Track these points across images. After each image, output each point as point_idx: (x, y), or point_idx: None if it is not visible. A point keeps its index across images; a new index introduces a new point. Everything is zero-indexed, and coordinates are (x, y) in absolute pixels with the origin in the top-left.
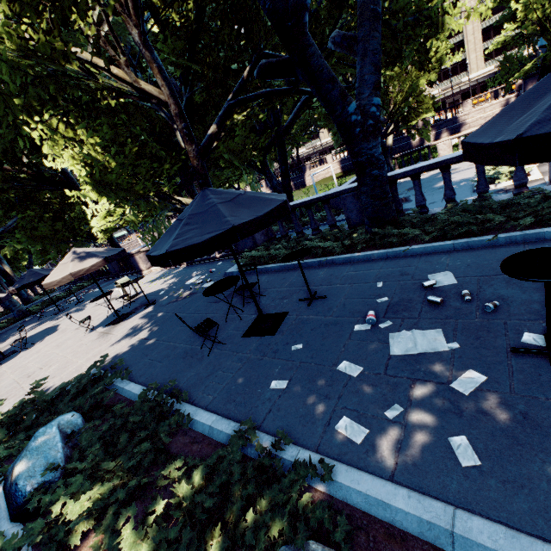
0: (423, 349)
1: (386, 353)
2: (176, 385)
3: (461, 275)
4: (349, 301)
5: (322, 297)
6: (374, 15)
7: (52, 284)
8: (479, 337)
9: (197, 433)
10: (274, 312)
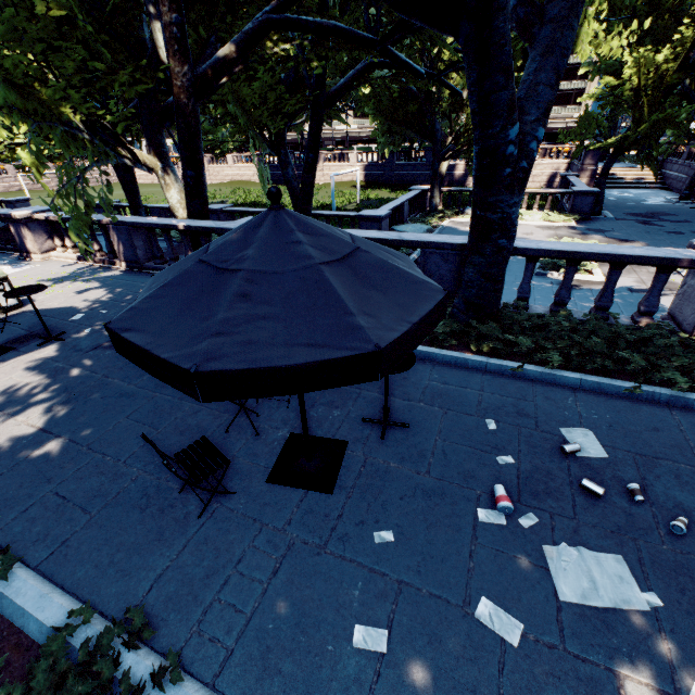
0: (610, 598)
1: (550, 592)
2: (132, 591)
3: (608, 442)
4: (452, 448)
5: (403, 425)
6: None
7: None
8: (684, 589)
9: None
10: (320, 433)
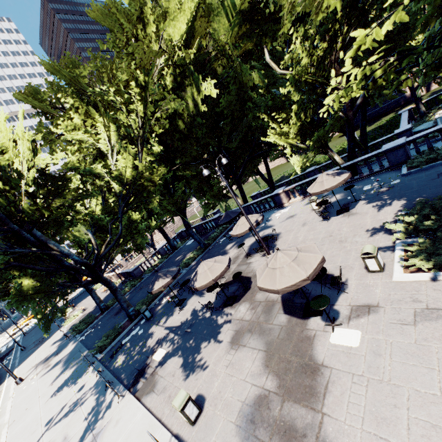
0: None
1: None
2: None
3: None
4: None
5: None
6: None
7: (331, 188)
8: None
9: None
10: None
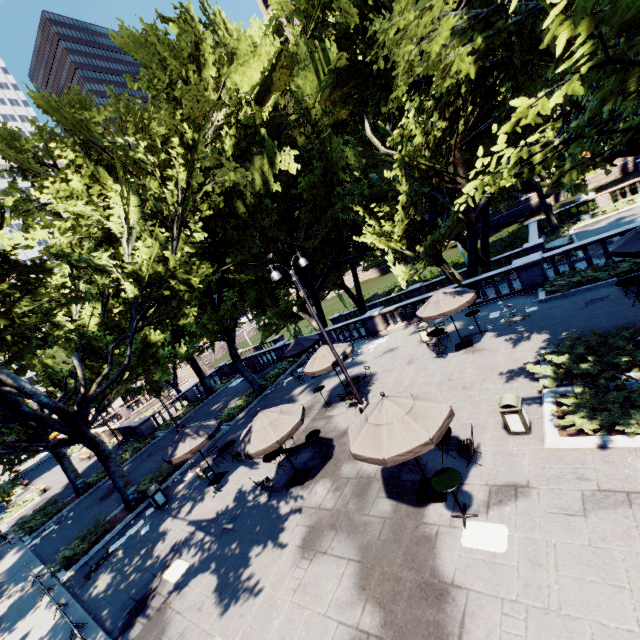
0: None
1: None
2: None
3: None
4: None
5: None
6: None
7: (451, 312)
8: None
9: None
10: None
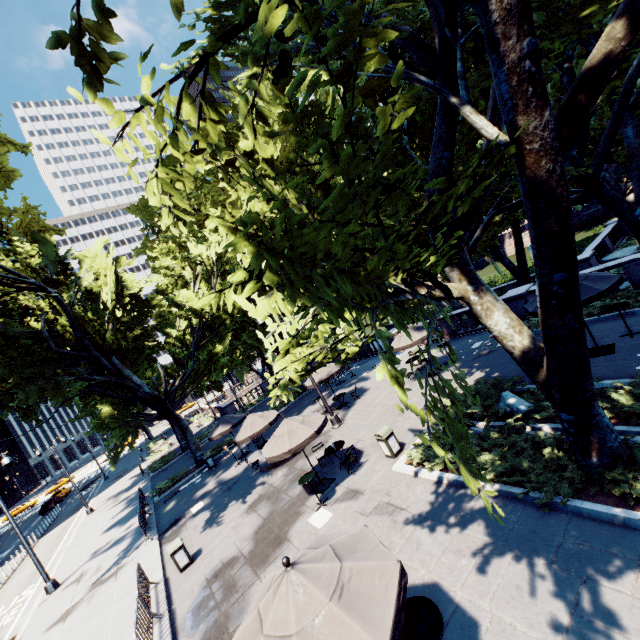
0: None
1: None
2: None
3: None
4: None
5: (639, 332)
6: None
7: (406, 347)
8: None
9: (601, 388)
10: (599, 345)
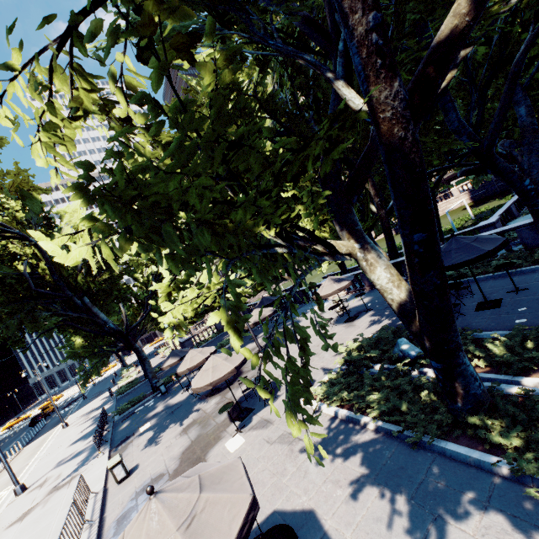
0: None
1: None
2: None
3: None
4: None
5: (525, 289)
6: (534, 131)
7: (326, 296)
8: None
9: (483, 338)
10: (489, 300)
